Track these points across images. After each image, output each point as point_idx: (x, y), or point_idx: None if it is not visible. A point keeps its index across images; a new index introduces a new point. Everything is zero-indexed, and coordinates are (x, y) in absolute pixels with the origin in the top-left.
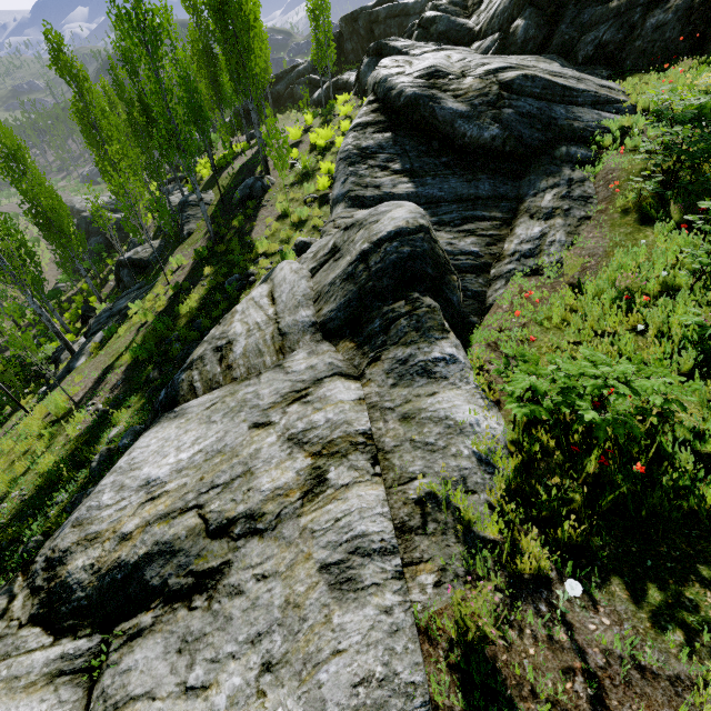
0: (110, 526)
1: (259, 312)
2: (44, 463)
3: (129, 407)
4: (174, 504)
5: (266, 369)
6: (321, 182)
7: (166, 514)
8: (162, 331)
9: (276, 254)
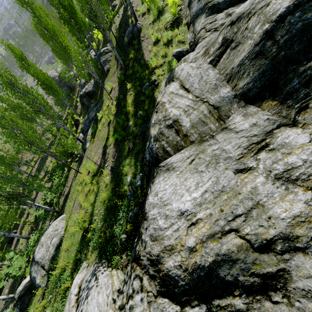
0: (176, 241)
1: (183, 99)
2: (103, 197)
3: (128, 164)
4: (213, 228)
5: (215, 132)
6: (172, 12)
7: (211, 235)
8: (122, 123)
9: (163, 65)
